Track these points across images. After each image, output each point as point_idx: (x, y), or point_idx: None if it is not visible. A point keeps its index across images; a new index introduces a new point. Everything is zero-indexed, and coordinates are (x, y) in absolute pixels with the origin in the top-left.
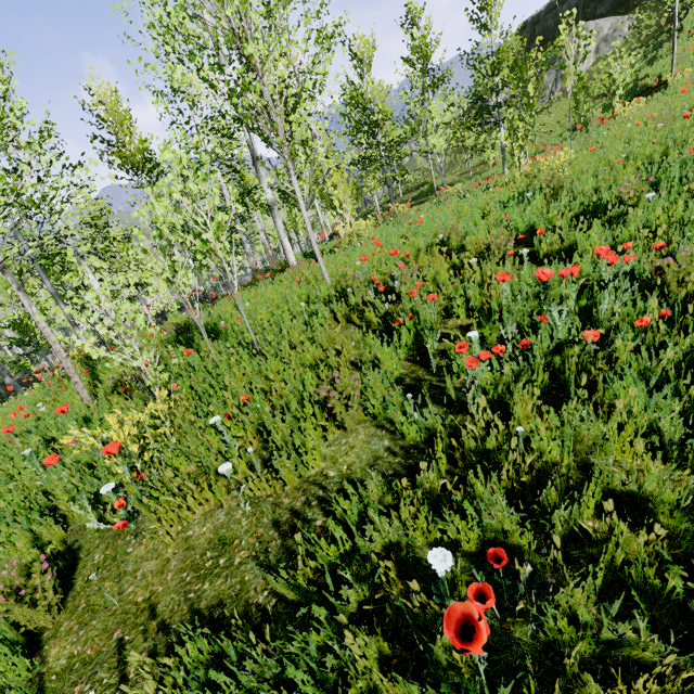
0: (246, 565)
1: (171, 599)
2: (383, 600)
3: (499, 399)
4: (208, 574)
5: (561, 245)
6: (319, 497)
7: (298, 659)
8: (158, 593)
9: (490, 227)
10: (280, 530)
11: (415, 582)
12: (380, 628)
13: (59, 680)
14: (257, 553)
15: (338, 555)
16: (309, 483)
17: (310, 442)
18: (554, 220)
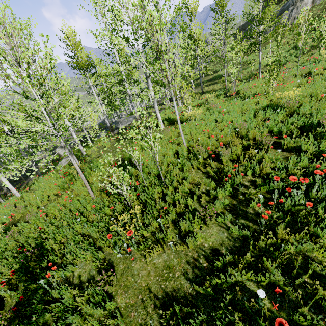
0: (180, 277)
1: (155, 286)
2: (234, 297)
3: (269, 221)
4: (167, 279)
5: (293, 144)
6: (203, 254)
7: (208, 313)
8: (150, 284)
9: (258, 122)
10: (190, 266)
11: (253, 300)
12: (238, 309)
13: (125, 310)
14: (183, 273)
15: (220, 283)
16: (197, 247)
17: (199, 234)
18: (290, 127)
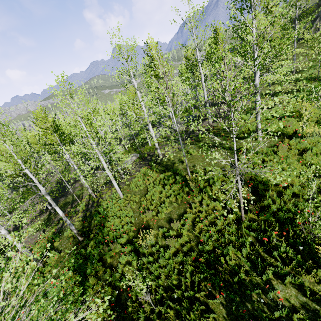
0: None
1: None
2: None
3: None
4: None
5: None
6: None
7: None
8: None
9: None
10: None
11: None
12: None
13: None
14: None
15: None
16: None
17: None
18: None
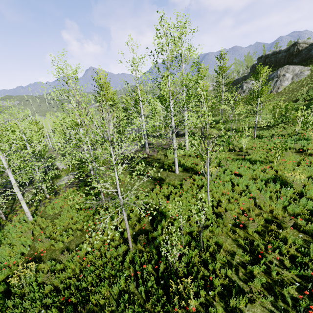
0: None
1: None
2: None
3: (305, 308)
4: None
5: (308, 228)
6: None
7: None
8: None
9: (271, 194)
10: None
11: None
12: None
13: None
14: None
15: None
16: None
17: None
18: (301, 208)
